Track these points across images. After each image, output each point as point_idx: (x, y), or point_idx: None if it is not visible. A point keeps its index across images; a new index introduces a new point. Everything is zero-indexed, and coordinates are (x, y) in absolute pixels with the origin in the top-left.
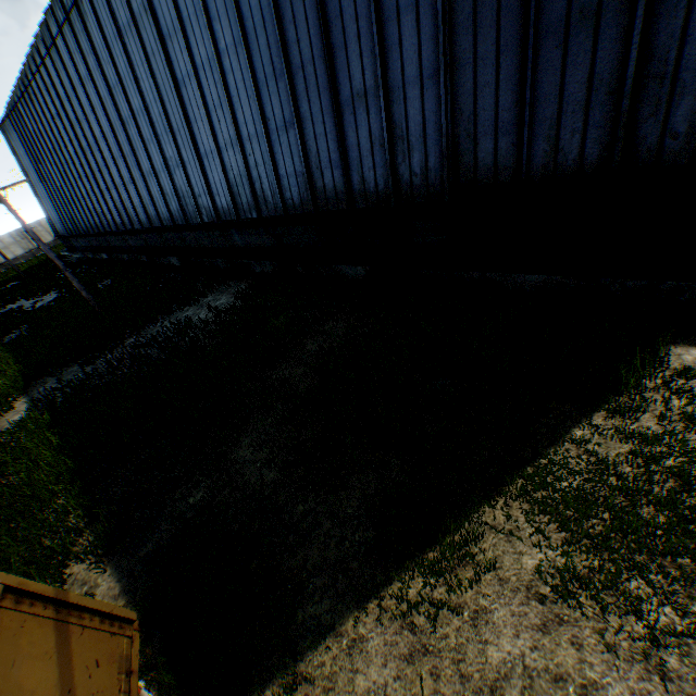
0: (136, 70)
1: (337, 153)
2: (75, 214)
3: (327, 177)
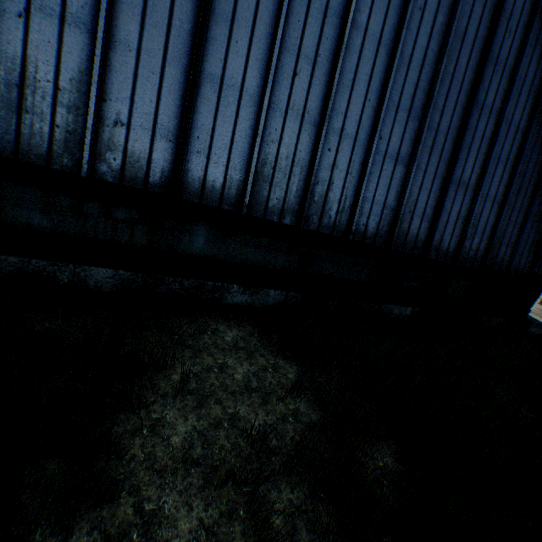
0: None
1: (432, 210)
2: None
3: (415, 223)
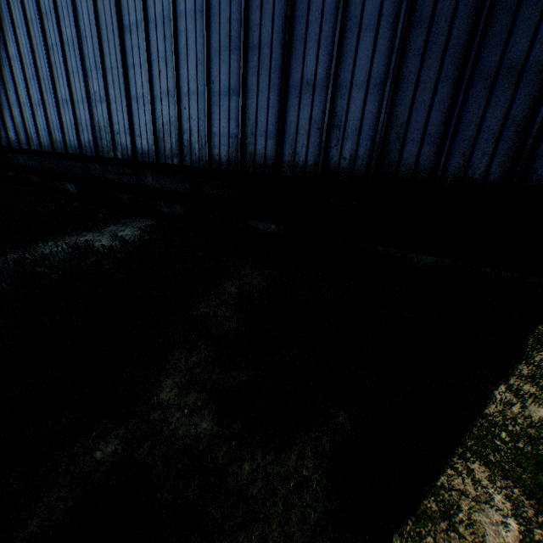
0: (78, 4)
1: (275, 126)
2: None
3: (260, 144)
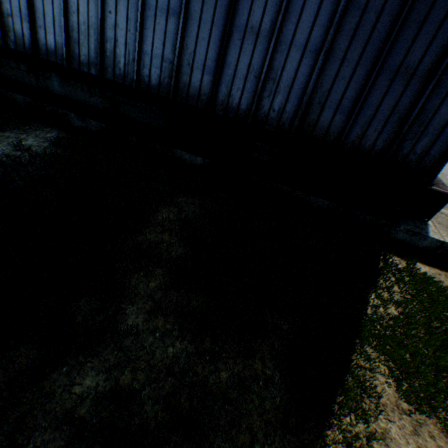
0: None
1: (214, 63)
2: None
3: (196, 77)
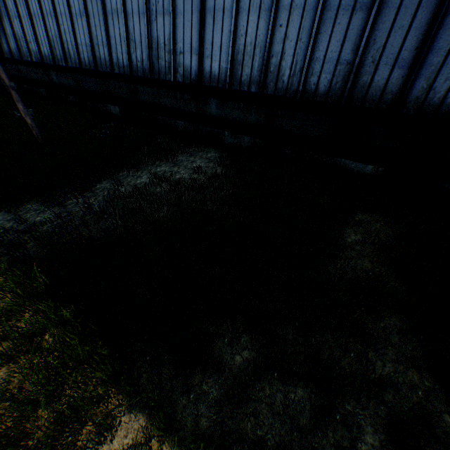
0: None
1: (411, 53)
2: None
3: (381, 74)
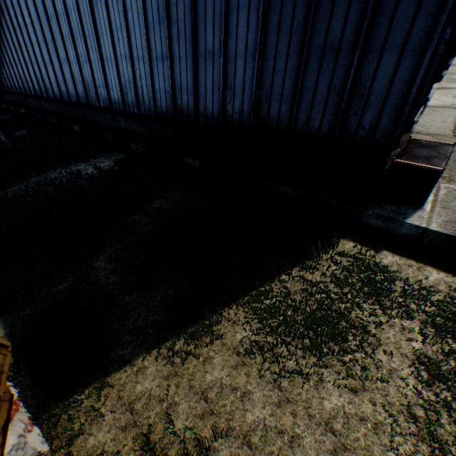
0: None
1: (192, 86)
2: (3, 74)
3: (184, 99)
